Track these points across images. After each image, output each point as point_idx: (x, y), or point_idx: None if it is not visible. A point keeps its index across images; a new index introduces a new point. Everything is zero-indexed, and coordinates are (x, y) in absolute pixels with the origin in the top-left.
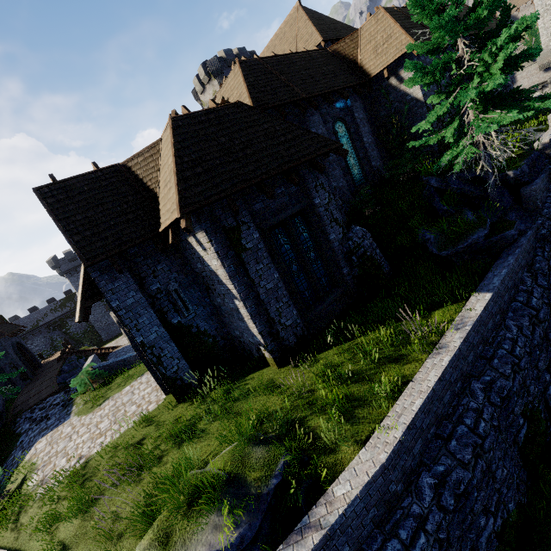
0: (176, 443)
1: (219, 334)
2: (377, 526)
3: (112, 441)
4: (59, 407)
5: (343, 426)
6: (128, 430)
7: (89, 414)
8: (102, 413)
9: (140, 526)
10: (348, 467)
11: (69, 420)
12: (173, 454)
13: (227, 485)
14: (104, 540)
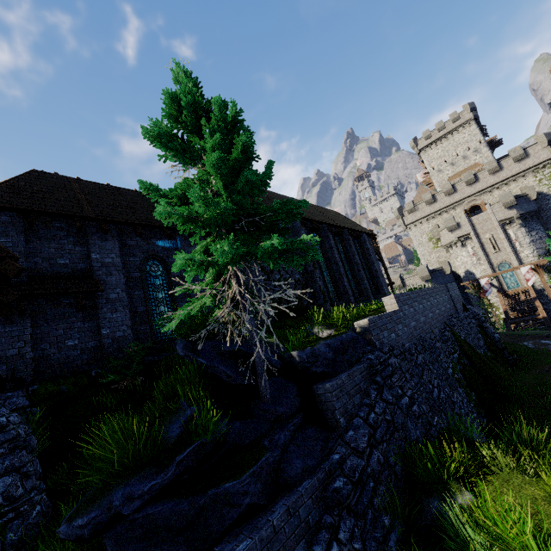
0: None
1: None
2: None
3: None
4: None
5: None
6: None
7: None
8: None
9: None
10: None
11: None
12: None
13: None
14: None
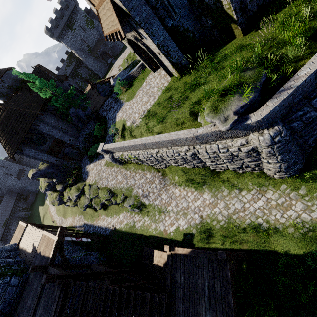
0: (191, 91)
1: (195, 29)
2: (316, 87)
3: (155, 102)
4: (114, 103)
5: (301, 47)
6: (160, 96)
7: (132, 99)
8: (140, 96)
9: (190, 119)
10: (307, 63)
11: (124, 104)
12: (192, 94)
13: (239, 86)
14: (176, 126)
